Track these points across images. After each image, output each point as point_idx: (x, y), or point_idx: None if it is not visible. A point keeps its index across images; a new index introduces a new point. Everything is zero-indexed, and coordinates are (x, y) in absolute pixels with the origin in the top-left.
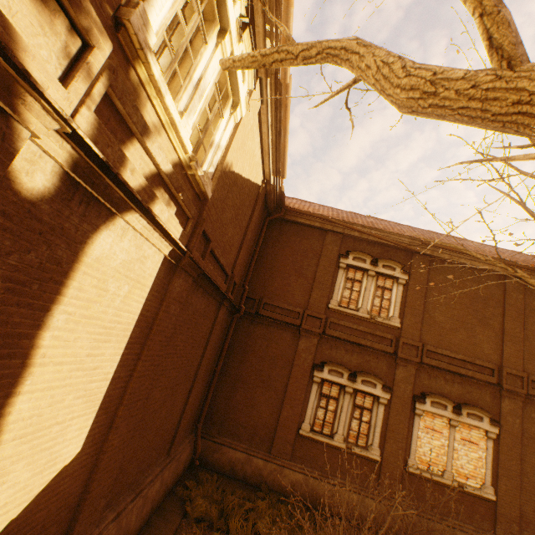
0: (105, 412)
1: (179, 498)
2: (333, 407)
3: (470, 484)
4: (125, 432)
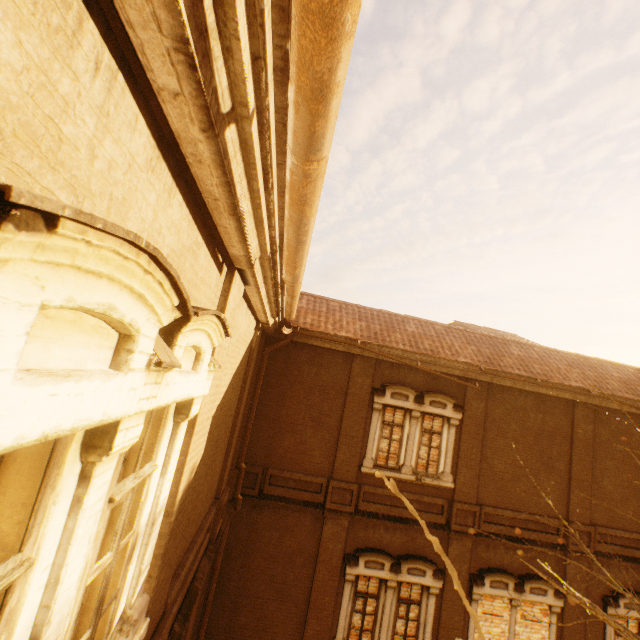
0: None
1: None
2: (373, 606)
3: None
4: None
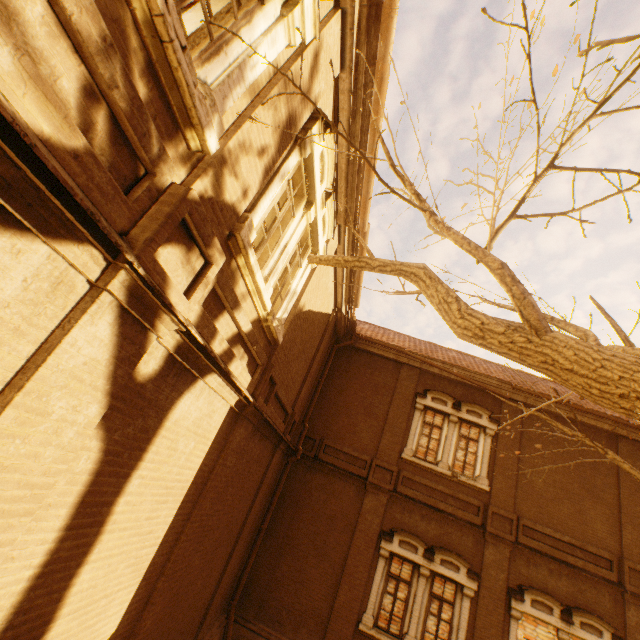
0: (146, 583)
1: None
2: (404, 594)
3: None
4: (160, 609)
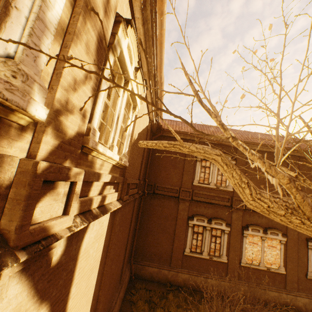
0: (94, 299)
1: (128, 301)
2: (201, 238)
3: (273, 267)
4: (103, 298)
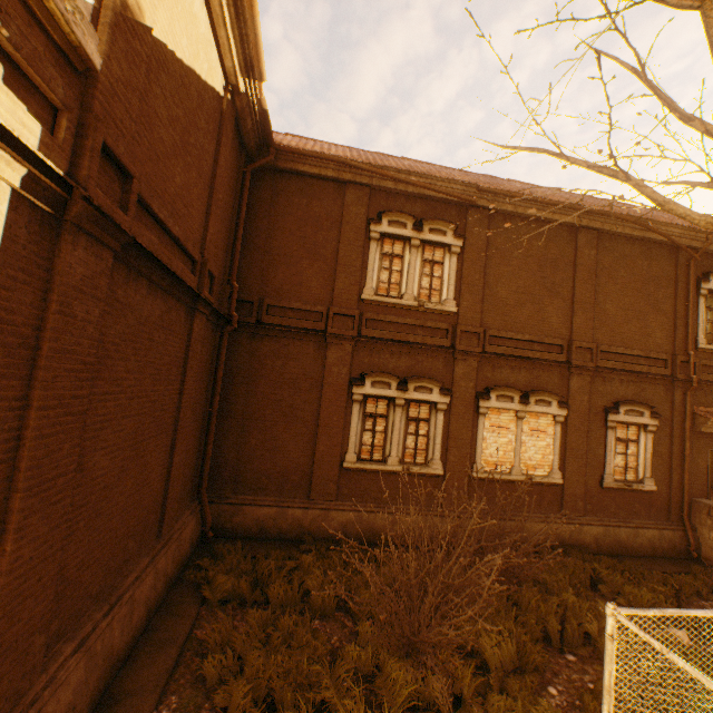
0: None
1: (191, 584)
2: (383, 427)
3: (538, 474)
4: (46, 531)
